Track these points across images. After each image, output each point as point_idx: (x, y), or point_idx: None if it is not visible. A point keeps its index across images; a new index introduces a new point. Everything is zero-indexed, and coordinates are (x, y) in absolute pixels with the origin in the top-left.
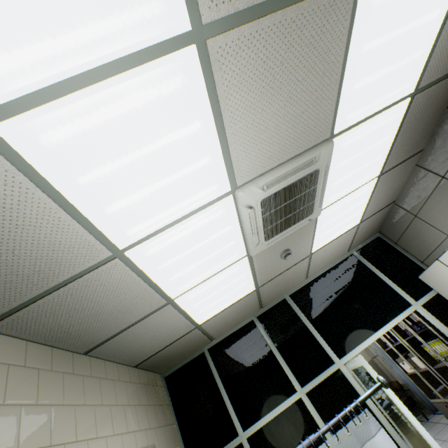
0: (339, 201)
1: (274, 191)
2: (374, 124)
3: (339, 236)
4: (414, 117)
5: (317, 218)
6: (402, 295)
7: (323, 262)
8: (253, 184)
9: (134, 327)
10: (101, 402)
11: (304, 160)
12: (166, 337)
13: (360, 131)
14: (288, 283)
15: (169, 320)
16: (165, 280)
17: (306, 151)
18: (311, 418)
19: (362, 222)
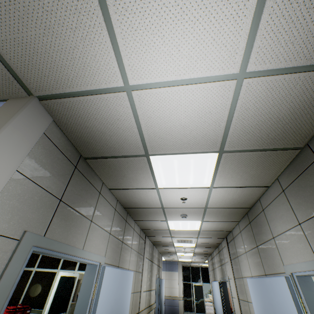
0: None
1: None
2: None
3: None
4: None
5: None
6: None
7: None
8: None
9: None
10: None
11: None
12: None
13: None
14: None
15: None
16: None
17: None
18: (53, 280)
19: None
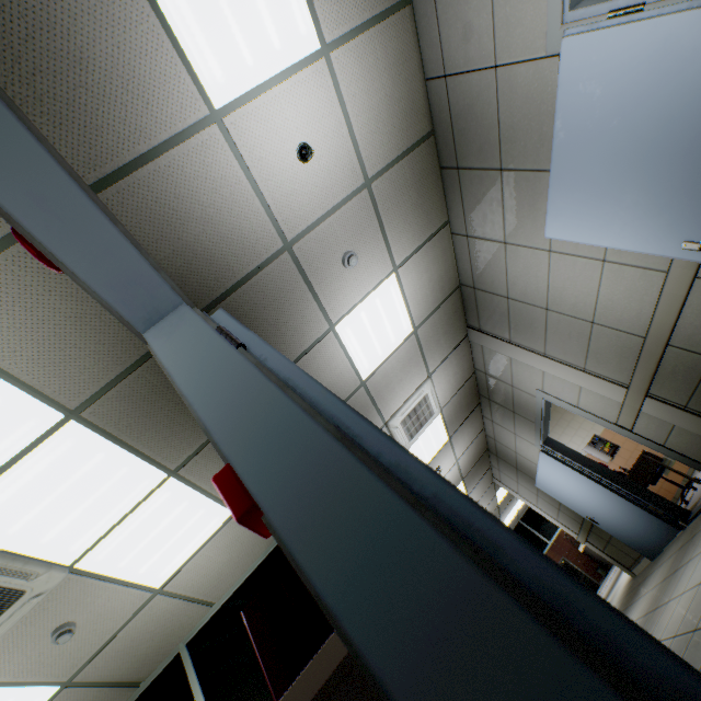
0: (110, 536)
1: None
2: (23, 472)
3: (207, 543)
4: (133, 417)
5: (84, 569)
6: None
7: (224, 573)
8: None
9: None
10: None
11: None
12: None
13: None
14: (163, 632)
15: None
16: None
17: None
18: None
19: None
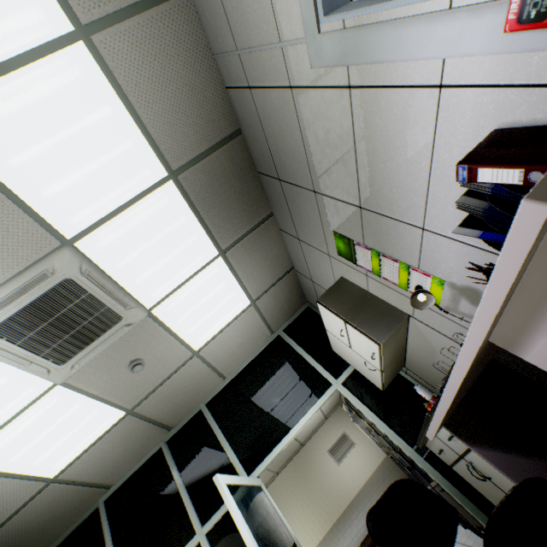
0: (176, 293)
1: (4, 317)
2: (135, 215)
3: (230, 323)
4: (207, 192)
5: (156, 316)
6: (323, 374)
7: (236, 354)
8: None
9: None
10: None
11: (30, 276)
12: None
13: (117, 226)
14: (192, 390)
15: None
16: None
17: (33, 265)
18: None
19: (258, 300)
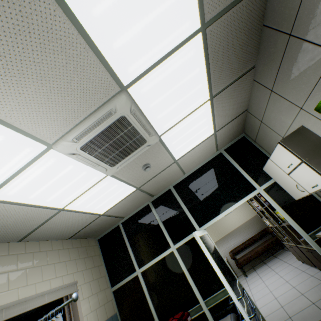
0: (176, 126)
1: (87, 140)
2: (169, 66)
3: (198, 145)
4: (221, 45)
5: (162, 140)
6: (250, 182)
7: (194, 162)
8: (63, 140)
9: (45, 225)
10: (33, 266)
11: (101, 114)
12: (79, 224)
13: (155, 75)
14: (168, 179)
15: (71, 217)
16: (43, 202)
17: (102, 106)
18: (177, 263)
19: (218, 131)
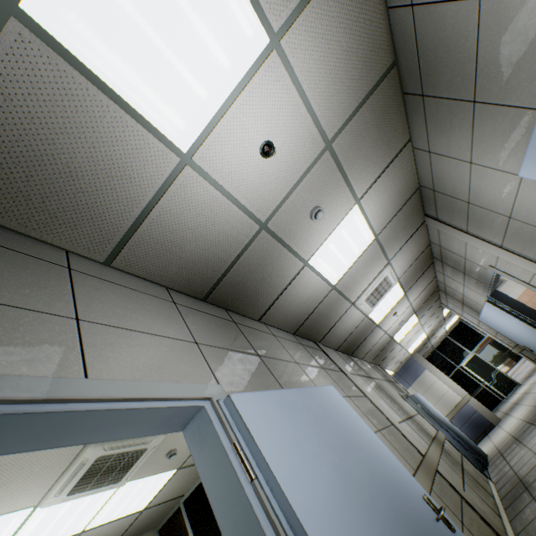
0: None
1: (71, 487)
2: None
3: None
4: None
5: None
6: None
7: None
8: (46, 499)
9: None
10: None
11: (75, 468)
12: (116, 530)
13: None
14: None
15: (100, 531)
16: None
17: (74, 460)
18: None
19: None
